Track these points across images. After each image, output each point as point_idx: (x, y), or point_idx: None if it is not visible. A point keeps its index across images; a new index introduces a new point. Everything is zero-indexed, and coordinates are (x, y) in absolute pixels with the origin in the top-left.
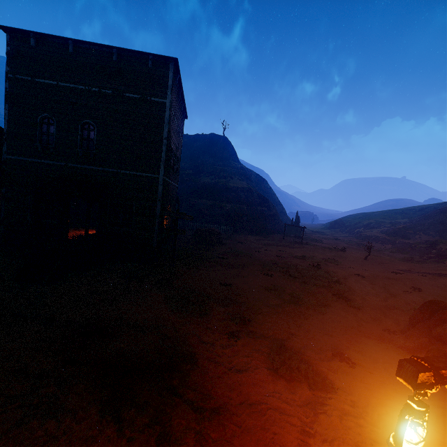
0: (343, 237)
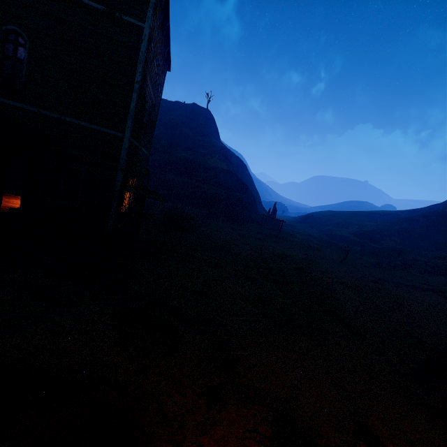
0: (314, 234)
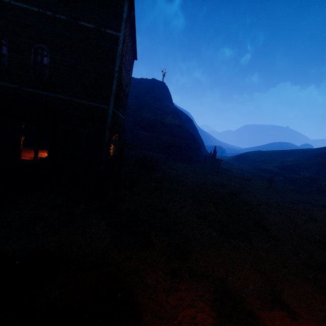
0: (246, 168)
